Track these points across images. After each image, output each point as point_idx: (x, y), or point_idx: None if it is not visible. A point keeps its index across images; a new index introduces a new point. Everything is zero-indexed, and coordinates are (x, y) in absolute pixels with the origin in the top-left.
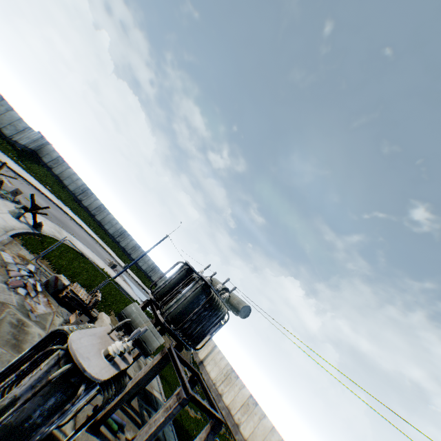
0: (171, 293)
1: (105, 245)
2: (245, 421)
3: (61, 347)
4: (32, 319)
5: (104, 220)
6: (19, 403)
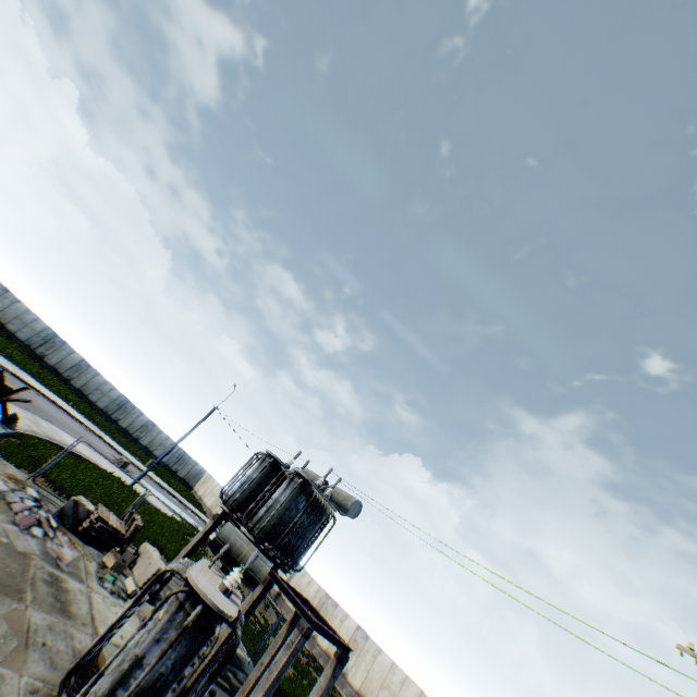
0: (258, 500)
1: (99, 431)
2: (354, 665)
3: (183, 589)
4: (64, 570)
5: (88, 387)
6: (155, 658)
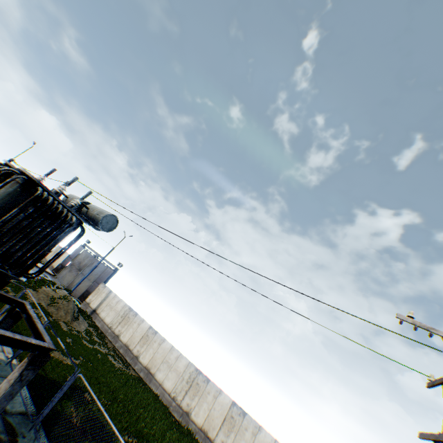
0: None
1: None
2: (145, 351)
3: None
4: None
5: None
6: None
